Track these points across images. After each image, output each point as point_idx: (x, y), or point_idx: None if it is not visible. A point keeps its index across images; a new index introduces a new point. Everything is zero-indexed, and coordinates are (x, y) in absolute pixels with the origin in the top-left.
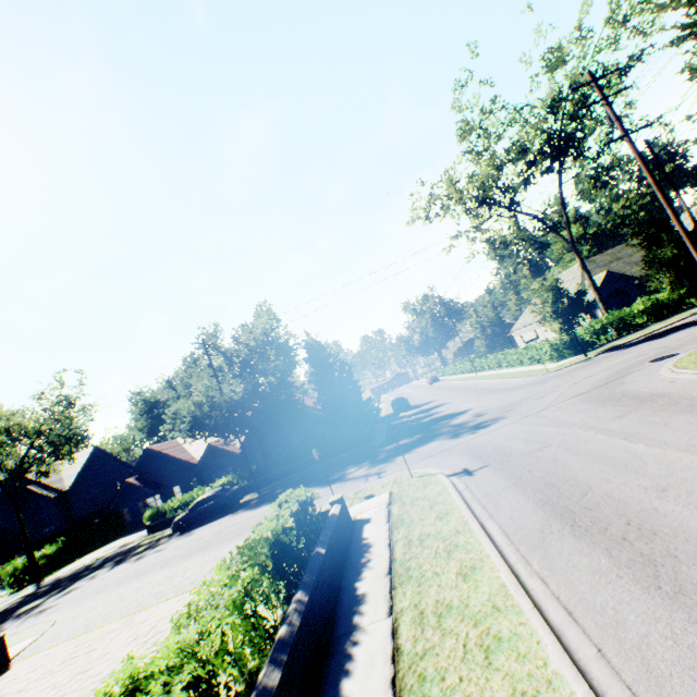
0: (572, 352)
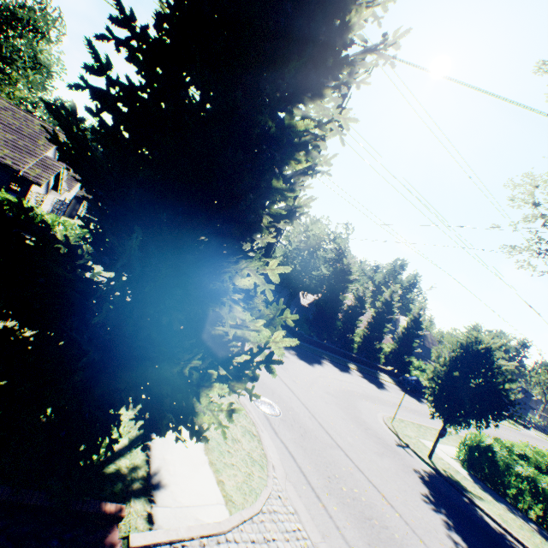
0: (469, 463)
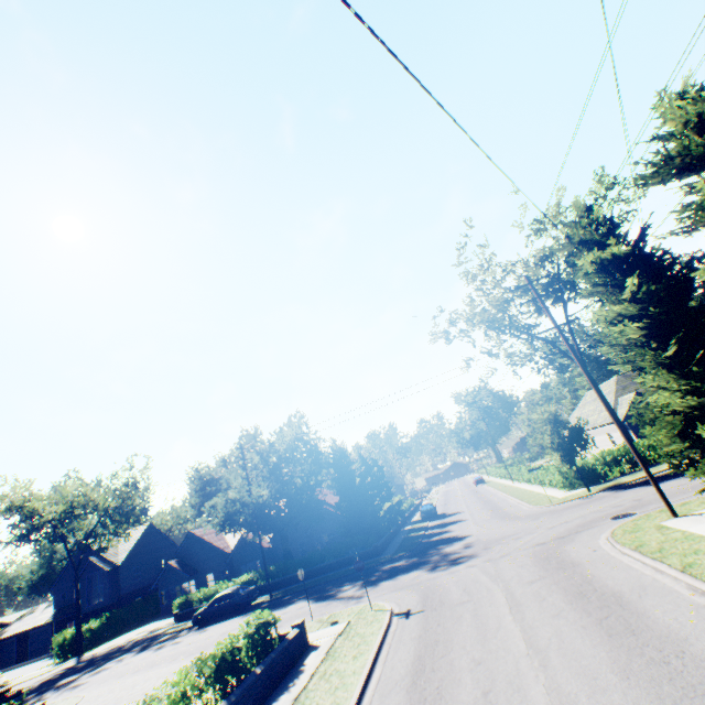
0: (582, 482)
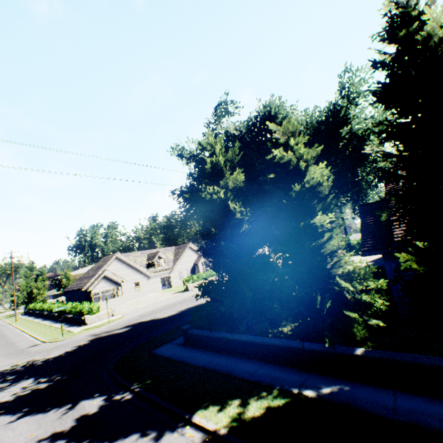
0: None
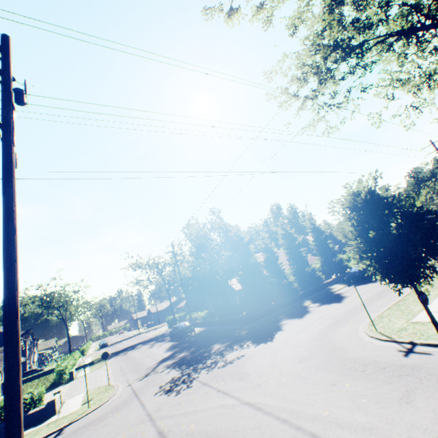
0: None
